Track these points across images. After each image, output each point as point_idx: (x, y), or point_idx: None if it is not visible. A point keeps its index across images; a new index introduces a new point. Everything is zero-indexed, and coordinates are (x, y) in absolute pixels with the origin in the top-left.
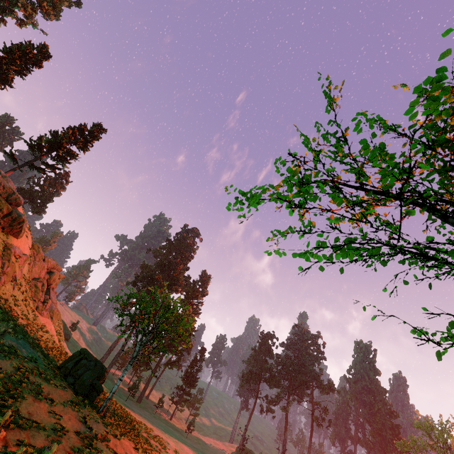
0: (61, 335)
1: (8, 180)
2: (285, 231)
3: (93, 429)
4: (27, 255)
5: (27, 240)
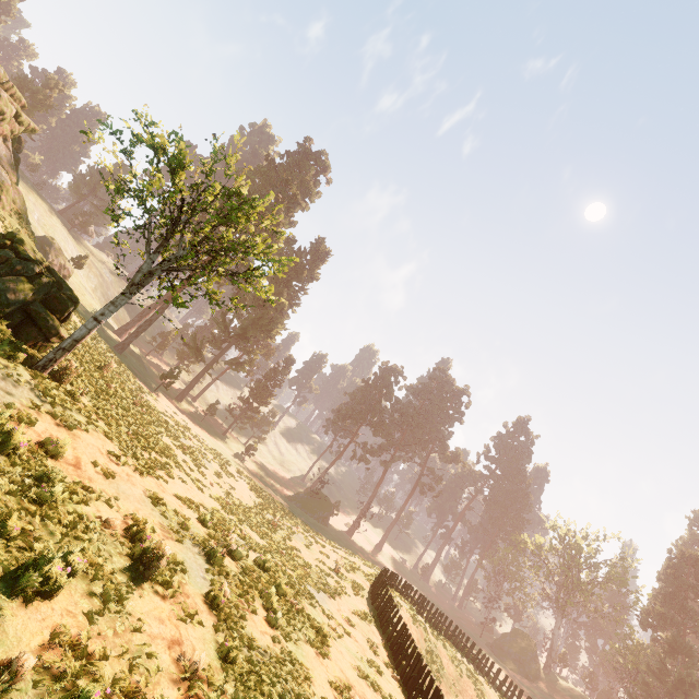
0: None
1: None
2: None
3: None
4: None
5: None
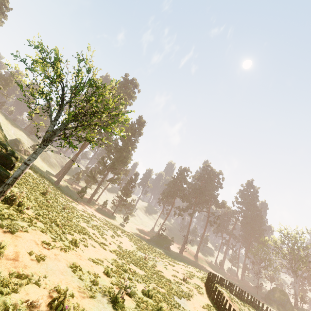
0: None
1: None
2: None
3: None
4: None
5: None
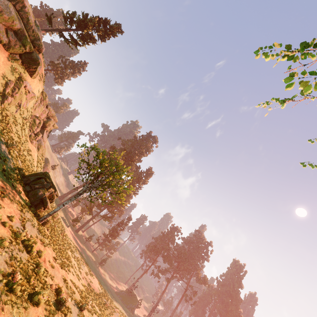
0: (41, 163)
1: (39, 29)
2: (286, 100)
3: (27, 229)
4: (34, 94)
5: (38, 84)
